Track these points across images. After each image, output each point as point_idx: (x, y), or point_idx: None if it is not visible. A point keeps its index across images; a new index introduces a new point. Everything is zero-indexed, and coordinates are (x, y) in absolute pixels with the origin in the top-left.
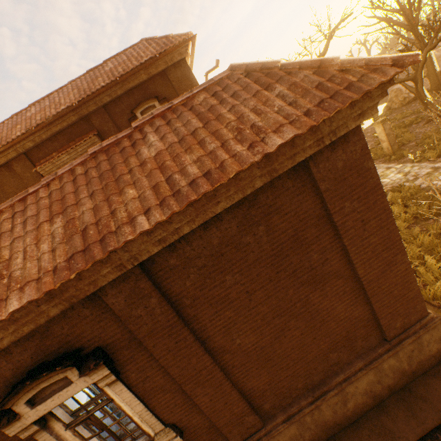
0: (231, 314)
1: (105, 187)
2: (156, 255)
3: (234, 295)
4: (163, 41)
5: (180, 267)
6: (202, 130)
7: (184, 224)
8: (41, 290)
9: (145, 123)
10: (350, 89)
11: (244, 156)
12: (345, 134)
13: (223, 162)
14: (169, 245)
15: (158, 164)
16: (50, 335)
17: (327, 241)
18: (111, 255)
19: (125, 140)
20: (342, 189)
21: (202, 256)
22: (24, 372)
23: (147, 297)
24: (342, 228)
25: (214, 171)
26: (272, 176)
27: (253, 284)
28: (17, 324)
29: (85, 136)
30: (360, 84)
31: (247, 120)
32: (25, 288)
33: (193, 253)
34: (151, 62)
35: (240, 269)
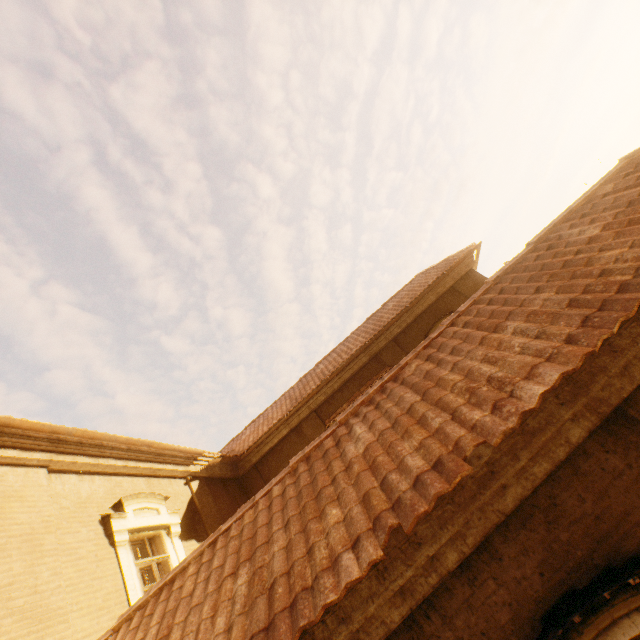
0: None
1: (551, 278)
2: None
3: None
4: (443, 263)
5: None
6: None
7: None
8: (572, 357)
9: (545, 234)
10: None
11: None
12: None
13: None
14: None
15: (619, 227)
16: (560, 518)
17: None
18: None
19: (529, 255)
20: None
21: None
22: (533, 617)
23: None
24: None
25: None
26: None
27: None
28: (529, 448)
29: (376, 377)
30: None
31: None
32: (534, 372)
33: None
34: (439, 280)
35: None
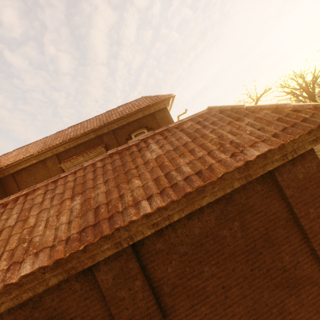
0: (207, 311)
1: (116, 177)
2: (146, 238)
3: (210, 289)
4: (155, 98)
5: (164, 252)
6: (191, 143)
7: (175, 212)
8: (53, 257)
9: (148, 137)
10: (306, 122)
11: (228, 162)
12: (301, 153)
13: (211, 165)
14: (158, 230)
15: (158, 163)
16: (40, 306)
17: (296, 243)
18: (114, 232)
19: (133, 147)
20: (305, 196)
21: (184, 244)
22: None
23: (133, 278)
24: (309, 232)
25: (204, 171)
26: (247, 180)
27: (229, 279)
28: (20, 289)
29: (97, 147)
30: (313, 119)
31: (226, 138)
32: (39, 253)
33: (176, 239)
34: (147, 108)
35: (217, 261)
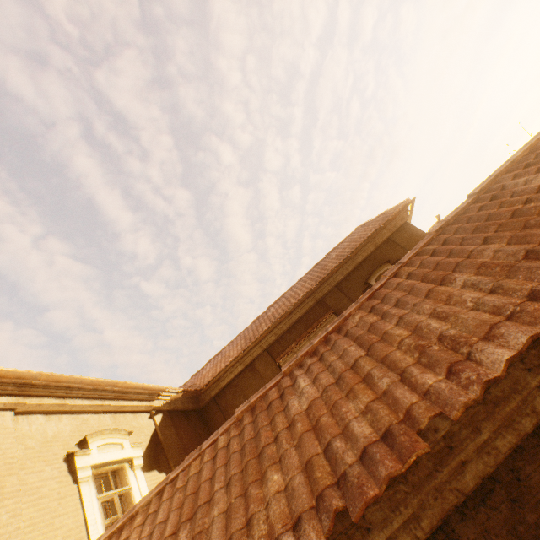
0: None
1: (499, 228)
2: None
3: None
4: (381, 217)
5: None
6: None
7: None
8: None
9: (487, 185)
10: None
11: None
12: None
13: None
14: None
15: None
16: (525, 495)
17: None
18: None
19: (471, 206)
20: None
21: None
22: None
23: None
24: None
25: None
26: None
27: None
28: (491, 419)
29: (321, 319)
30: None
31: None
32: (494, 332)
33: None
34: (377, 232)
35: None
